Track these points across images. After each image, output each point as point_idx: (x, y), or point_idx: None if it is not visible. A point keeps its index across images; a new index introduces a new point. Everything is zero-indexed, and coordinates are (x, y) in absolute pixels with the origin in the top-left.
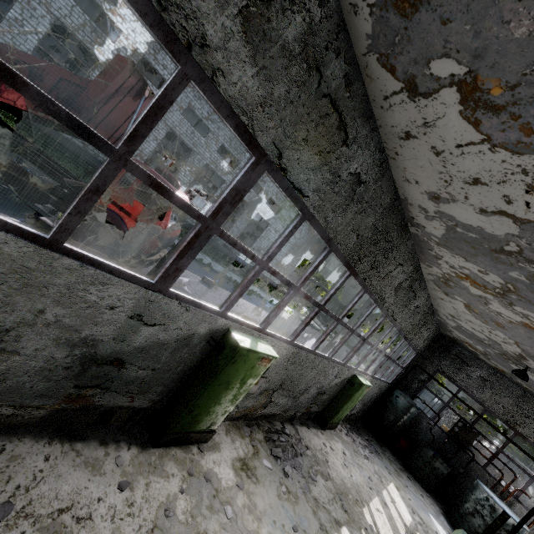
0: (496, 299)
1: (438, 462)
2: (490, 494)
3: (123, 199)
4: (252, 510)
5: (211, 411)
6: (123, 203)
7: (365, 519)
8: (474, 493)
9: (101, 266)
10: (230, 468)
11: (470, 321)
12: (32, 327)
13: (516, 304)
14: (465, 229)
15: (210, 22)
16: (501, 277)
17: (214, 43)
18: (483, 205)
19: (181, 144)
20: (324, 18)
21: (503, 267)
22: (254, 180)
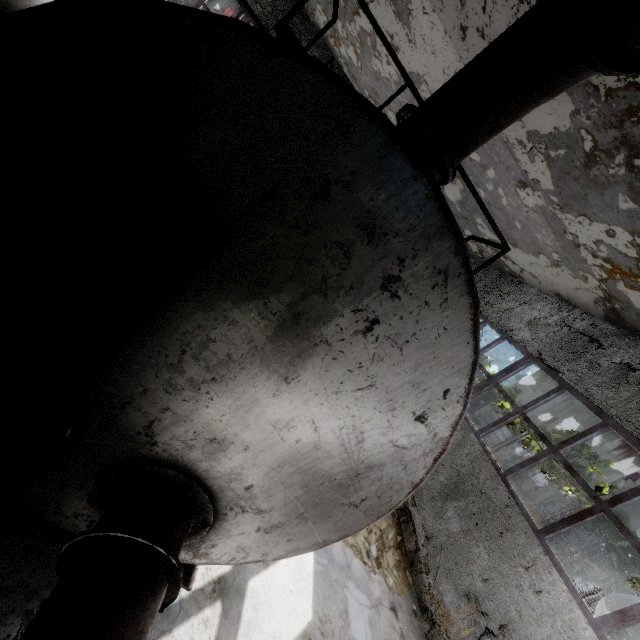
0: (342, 43)
1: None
2: None
3: None
4: None
5: None
6: None
7: None
8: None
9: None
10: None
11: None
12: None
13: (337, 29)
14: None
15: None
16: (316, 2)
17: None
18: None
19: None
20: None
21: None
22: None
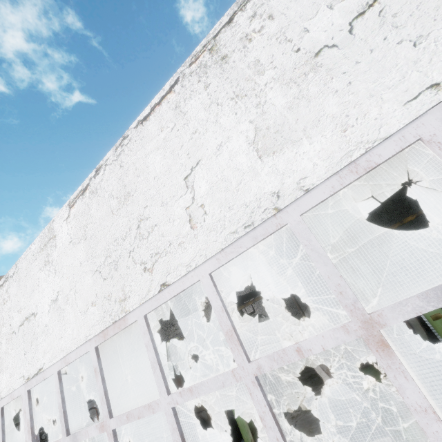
0: None
1: None
2: None
3: None
4: None
5: None
6: None
7: None
8: None
9: None
10: None
11: None
12: None
13: None
14: None
15: None
16: None
17: None
18: None
19: None
20: None
21: None
22: None
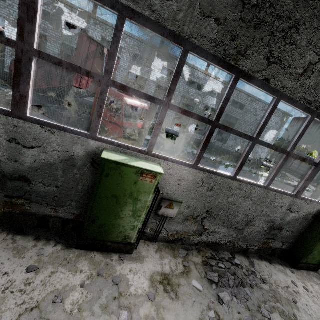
0: None
1: None
2: None
3: None
4: None
5: (116, 224)
6: None
7: None
8: None
9: None
10: (147, 279)
11: None
12: None
13: None
14: None
15: None
16: None
17: None
18: None
19: None
20: None
21: None
22: None
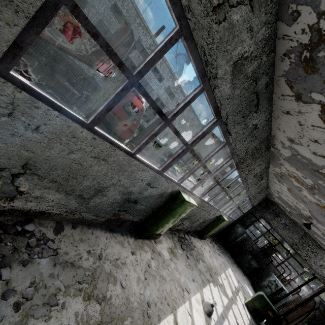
0: (306, 190)
1: (253, 261)
2: (276, 279)
3: (116, 109)
4: (177, 270)
5: (164, 226)
6: (116, 111)
7: (219, 281)
8: (268, 278)
9: (145, 163)
10: (167, 251)
11: (287, 196)
12: (114, 186)
13: (316, 195)
14: (302, 157)
15: (221, 68)
16: (312, 181)
17: (219, 76)
18: (315, 151)
19: (126, 59)
20: (266, 61)
21: (315, 178)
22: (212, 128)
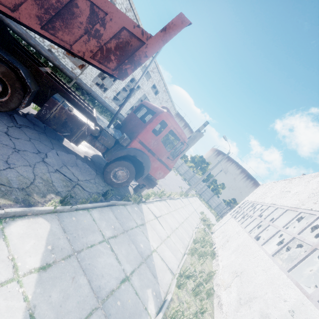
0: None
1: None
2: None
3: (152, 144)
4: None
5: None
6: (152, 146)
7: None
8: None
9: None
10: None
11: None
12: None
13: None
14: None
15: None
16: None
17: None
18: None
19: None
20: None
21: None
22: None
